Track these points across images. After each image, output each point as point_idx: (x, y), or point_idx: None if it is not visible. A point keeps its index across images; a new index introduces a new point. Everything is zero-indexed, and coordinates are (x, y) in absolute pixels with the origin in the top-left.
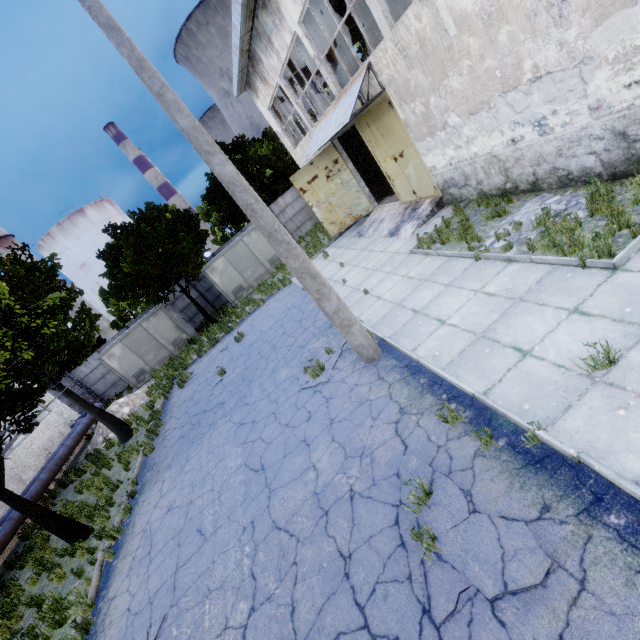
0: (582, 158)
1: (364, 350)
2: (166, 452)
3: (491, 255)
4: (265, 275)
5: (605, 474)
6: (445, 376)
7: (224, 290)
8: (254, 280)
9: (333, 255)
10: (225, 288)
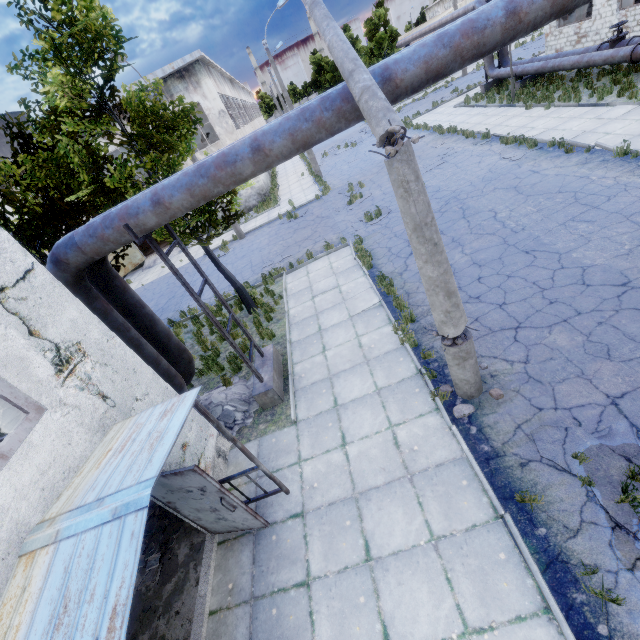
0: (252, 202)
1: (242, 232)
2: None
3: (250, 219)
4: None
5: (304, 203)
6: (271, 220)
7: None
8: None
9: (137, 279)
10: None
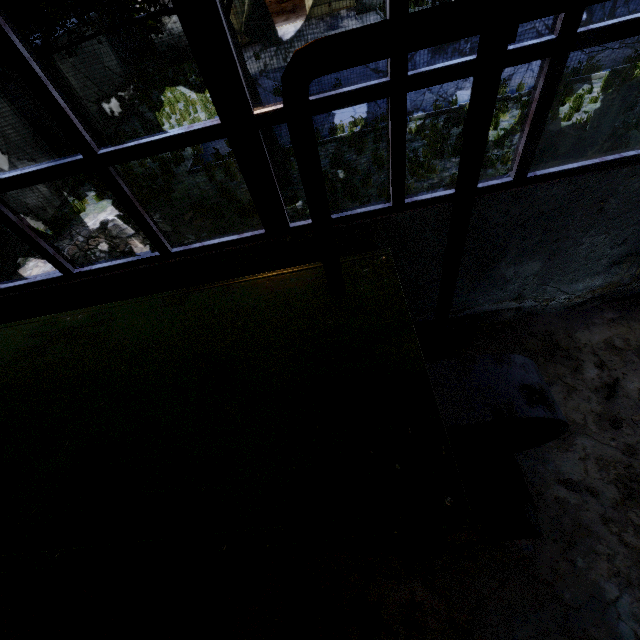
0: None
1: None
2: (413, 102)
3: None
4: (123, 105)
5: None
6: None
7: (86, 104)
8: (115, 106)
9: (266, 56)
10: (87, 101)
